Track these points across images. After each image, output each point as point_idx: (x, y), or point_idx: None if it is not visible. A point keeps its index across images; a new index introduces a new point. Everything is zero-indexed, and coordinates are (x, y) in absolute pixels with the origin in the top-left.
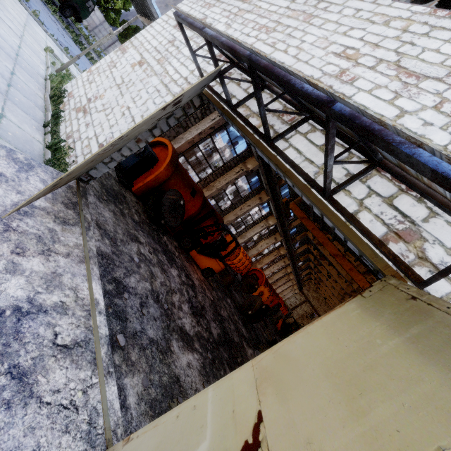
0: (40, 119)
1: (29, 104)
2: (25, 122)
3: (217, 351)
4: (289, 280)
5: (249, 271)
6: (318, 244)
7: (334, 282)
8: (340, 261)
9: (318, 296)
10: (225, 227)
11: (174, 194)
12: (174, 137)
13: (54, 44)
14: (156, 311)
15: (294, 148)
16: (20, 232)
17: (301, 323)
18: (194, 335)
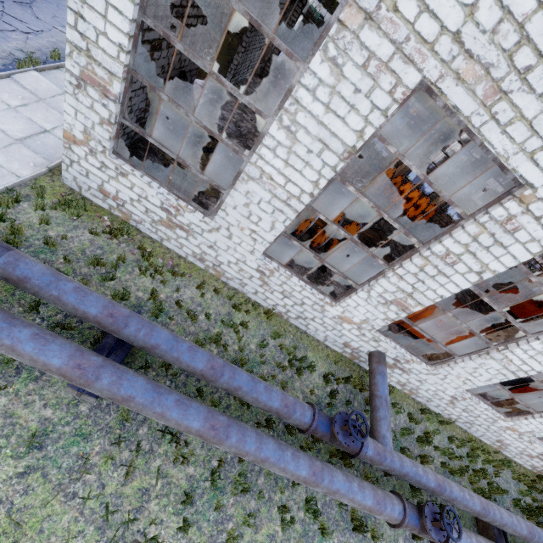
0: None
1: None
2: None
3: None
4: None
5: None
6: None
7: None
8: None
9: None
10: None
11: None
12: None
13: None
14: (233, 128)
15: None
16: None
17: None
18: None
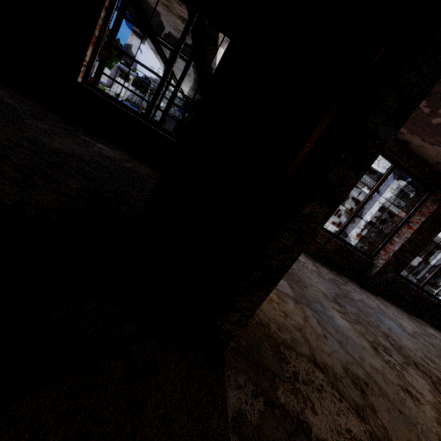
0: None
1: None
2: None
3: None
4: None
5: None
6: None
7: None
8: None
9: None
10: None
11: None
12: None
13: None
14: None
15: None
16: None
17: None
18: None
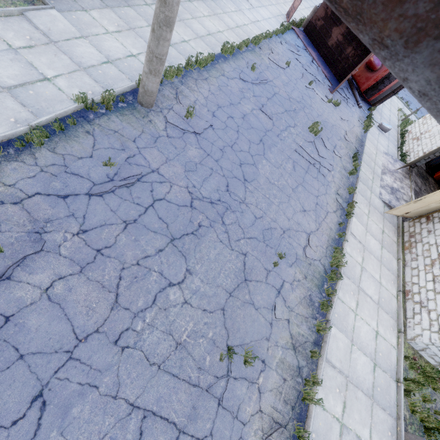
0: (396, 145)
1: (393, 140)
2: (392, 147)
3: None
4: None
5: None
6: None
7: None
8: None
9: None
10: None
11: None
12: None
13: (400, 103)
14: None
15: None
16: (395, 176)
17: None
18: None
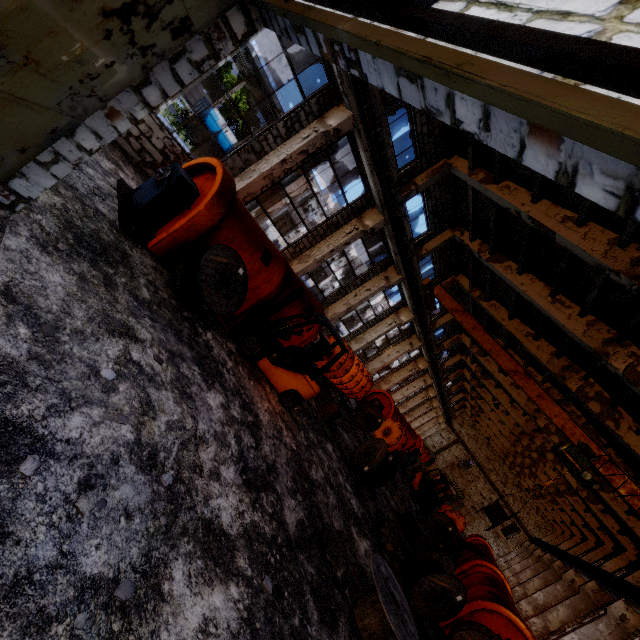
0: None
1: None
2: None
3: (291, 564)
4: (431, 409)
5: (369, 395)
6: (478, 353)
7: (504, 414)
8: (520, 382)
9: (476, 434)
10: (321, 318)
11: (224, 255)
12: (241, 170)
13: None
14: (140, 491)
15: (485, 4)
16: None
17: (449, 475)
18: (241, 535)
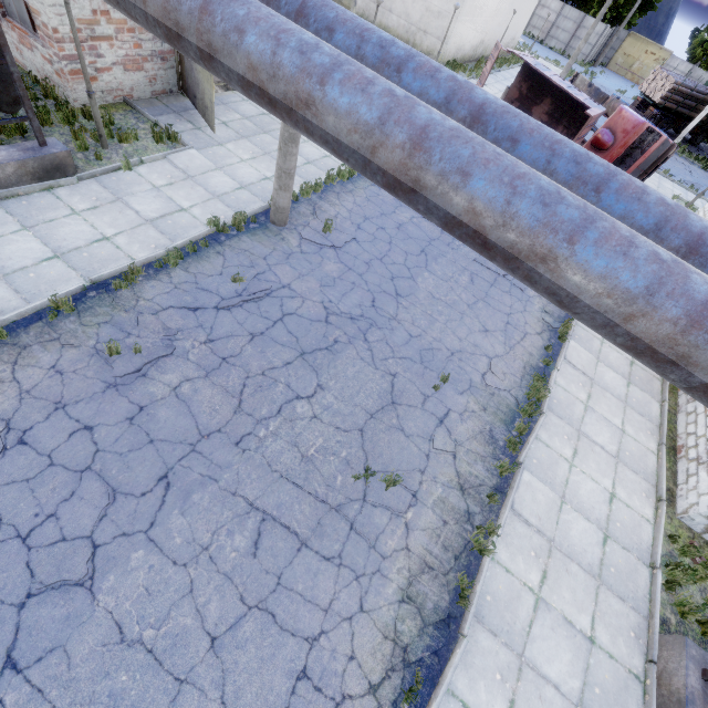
0: None
1: None
2: None
3: None
4: None
5: None
6: None
7: None
8: None
9: None
10: None
11: None
12: None
13: (679, 188)
14: None
15: None
16: None
17: None
18: None
